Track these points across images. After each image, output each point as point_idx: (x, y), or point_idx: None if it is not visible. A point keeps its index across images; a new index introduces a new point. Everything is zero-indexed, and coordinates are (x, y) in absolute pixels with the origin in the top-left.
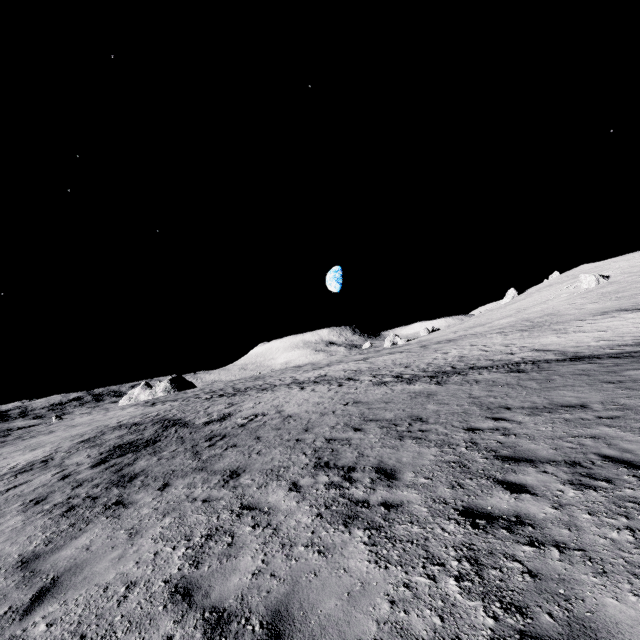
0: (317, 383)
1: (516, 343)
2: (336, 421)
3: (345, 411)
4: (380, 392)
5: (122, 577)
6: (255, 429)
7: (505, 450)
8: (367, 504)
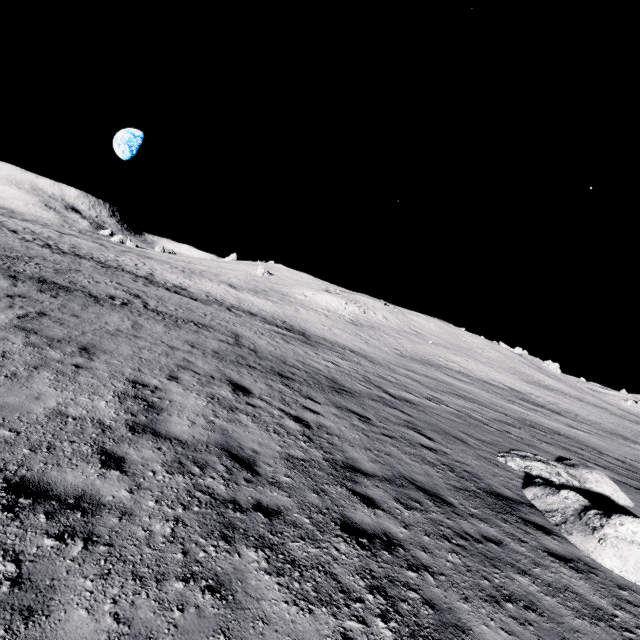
0: None
1: (158, 270)
2: None
3: None
4: (11, 240)
5: None
6: None
7: (3, 254)
8: None
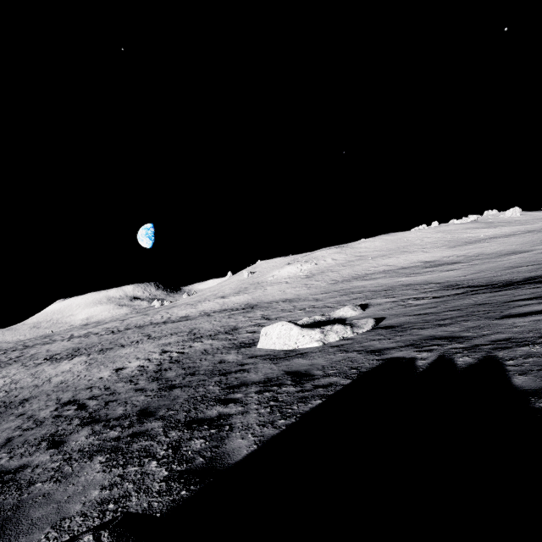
0: (79, 337)
1: (175, 313)
2: (65, 349)
3: (71, 346)
4: (93, 339)
5: (4, 371)
6: (34, 356)
7: (87, 348)
8: (53, 358)
